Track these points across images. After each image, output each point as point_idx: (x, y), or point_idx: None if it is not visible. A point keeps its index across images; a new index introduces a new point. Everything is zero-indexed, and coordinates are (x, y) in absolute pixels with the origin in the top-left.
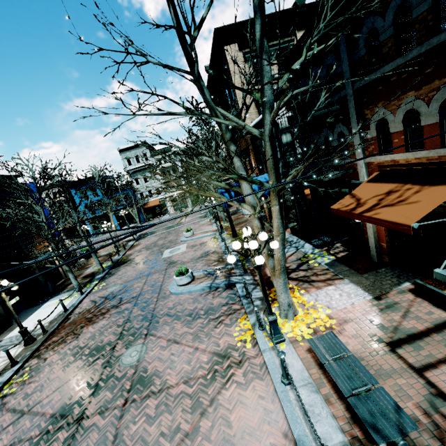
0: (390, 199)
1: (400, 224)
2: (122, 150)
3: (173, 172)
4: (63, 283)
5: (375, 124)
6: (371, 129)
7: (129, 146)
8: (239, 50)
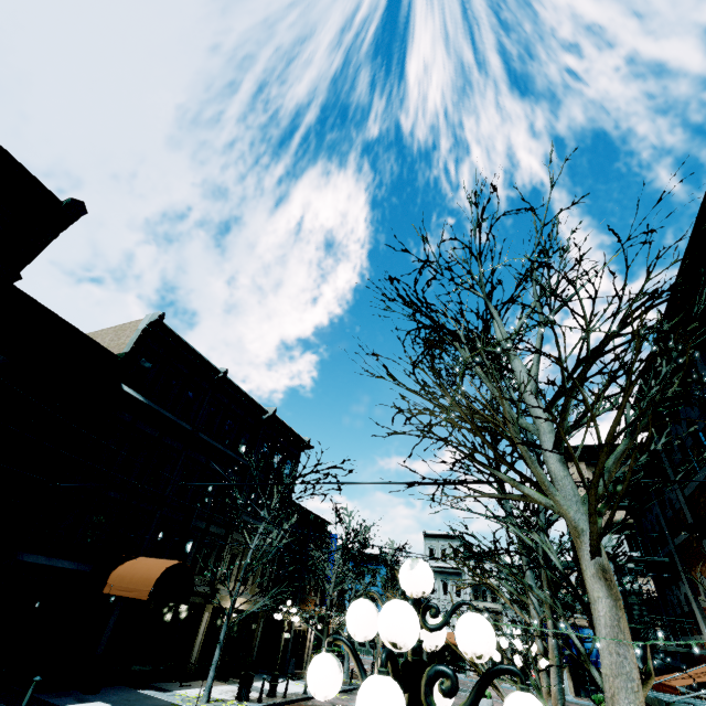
0: (696, 675)
1: (674, 688)
2: (428, 534)
3: (491, 596)
4: (302, 673)
5: (702, 590)
6: (701, 596)
7: (439, 533)
8: (587, 468)
